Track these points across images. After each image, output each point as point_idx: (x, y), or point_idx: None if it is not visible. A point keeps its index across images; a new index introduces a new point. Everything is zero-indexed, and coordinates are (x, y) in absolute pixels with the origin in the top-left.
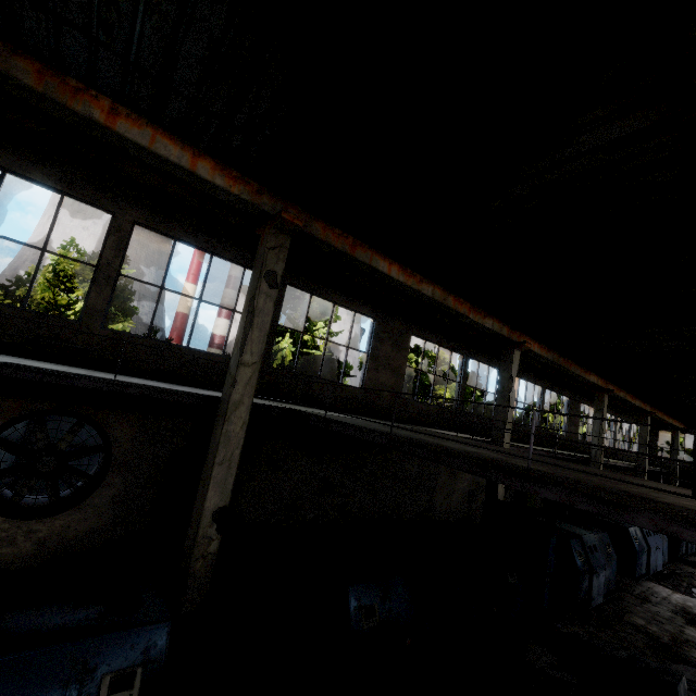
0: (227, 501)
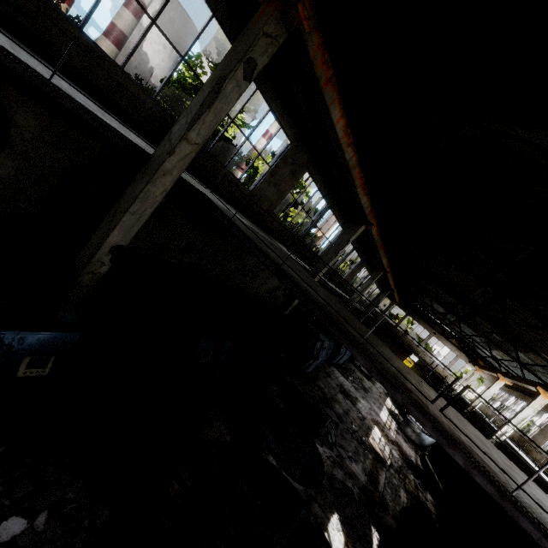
0: (126, 243)
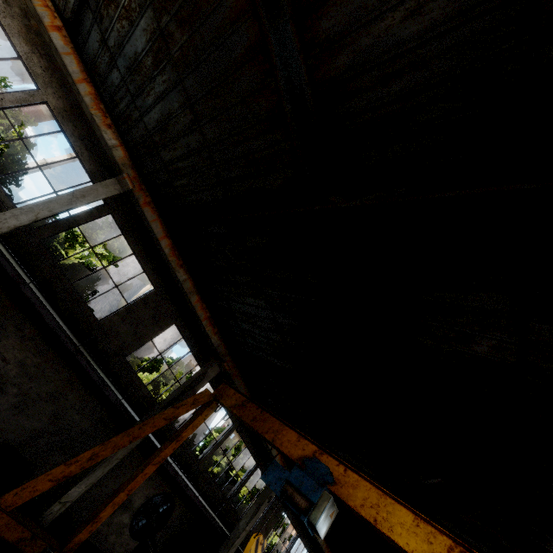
0: None
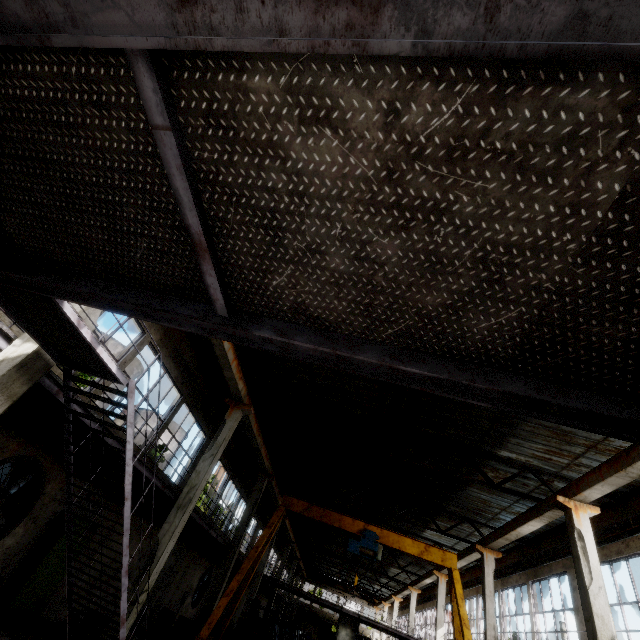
0: None
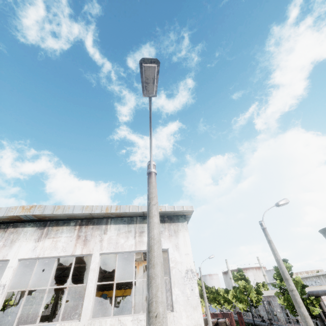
0: None
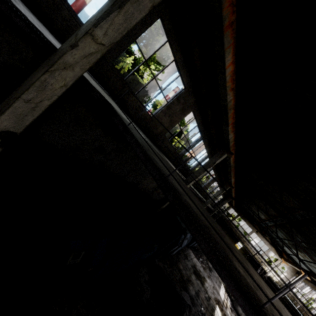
0: (19, 131)
